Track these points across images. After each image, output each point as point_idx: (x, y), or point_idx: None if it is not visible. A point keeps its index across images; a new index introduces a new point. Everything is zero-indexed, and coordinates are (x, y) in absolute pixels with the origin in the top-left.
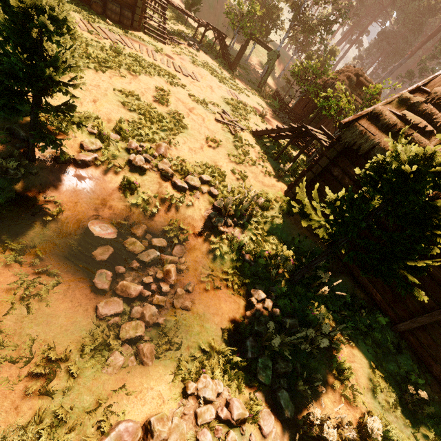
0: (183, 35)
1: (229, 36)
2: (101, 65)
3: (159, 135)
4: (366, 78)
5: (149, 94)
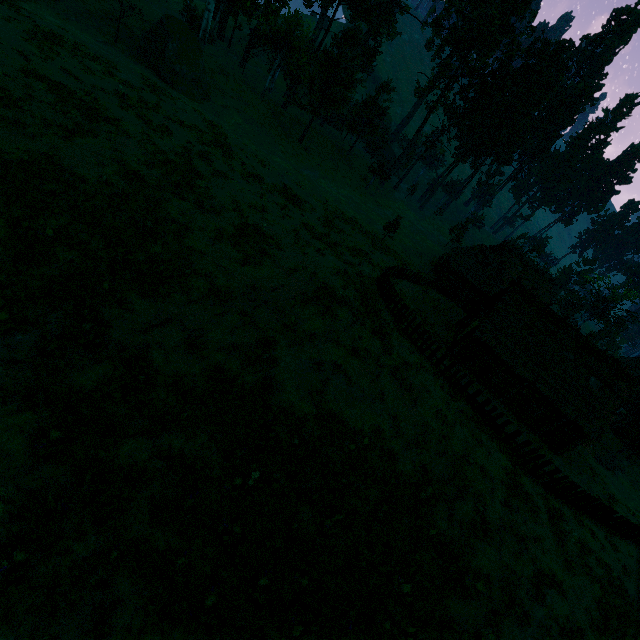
0: None
1: None
2: None
3: None
4: None
5: None
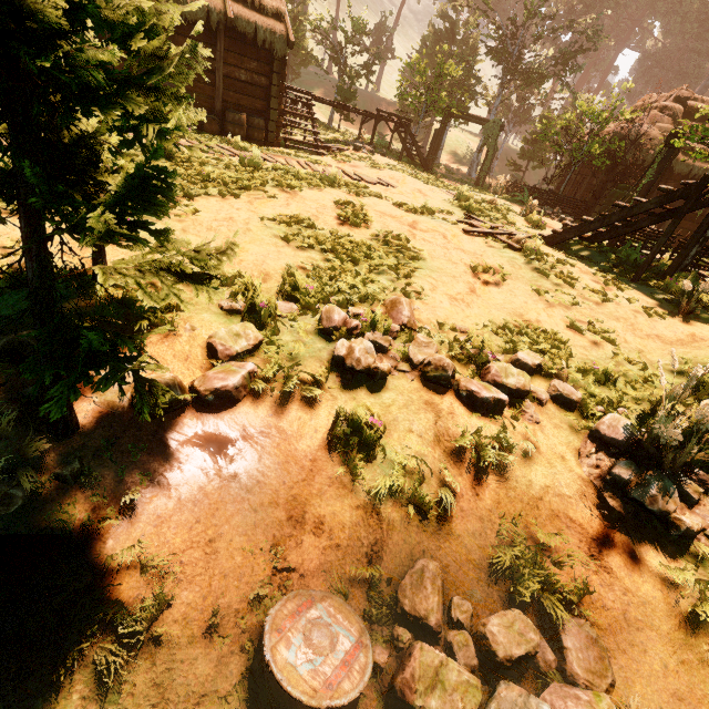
0: (342, 141)
1: (398, 140)
2: (230, 188)
3: (377, 283)
4: (700, 99)
5: (328, 216)
